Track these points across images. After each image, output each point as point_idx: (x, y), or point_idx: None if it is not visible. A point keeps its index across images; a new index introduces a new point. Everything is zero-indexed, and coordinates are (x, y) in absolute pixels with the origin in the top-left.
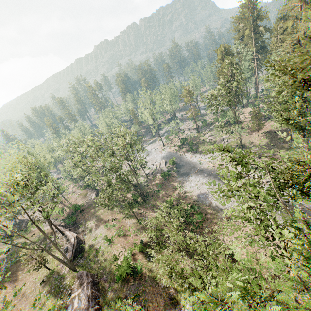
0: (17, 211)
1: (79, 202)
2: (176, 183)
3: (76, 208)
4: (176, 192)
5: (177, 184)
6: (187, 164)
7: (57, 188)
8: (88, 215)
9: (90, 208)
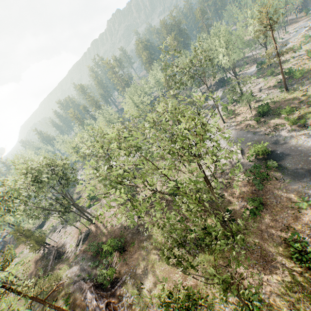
0: (42, 238)
1: (117, 228)
2: (291, 196)
3: (113, 246)
4: (302, 218)
5: (300, 201)
6: (295, 151)
7: (88, 195)
8: (134, 263)
9: (134, 245)
